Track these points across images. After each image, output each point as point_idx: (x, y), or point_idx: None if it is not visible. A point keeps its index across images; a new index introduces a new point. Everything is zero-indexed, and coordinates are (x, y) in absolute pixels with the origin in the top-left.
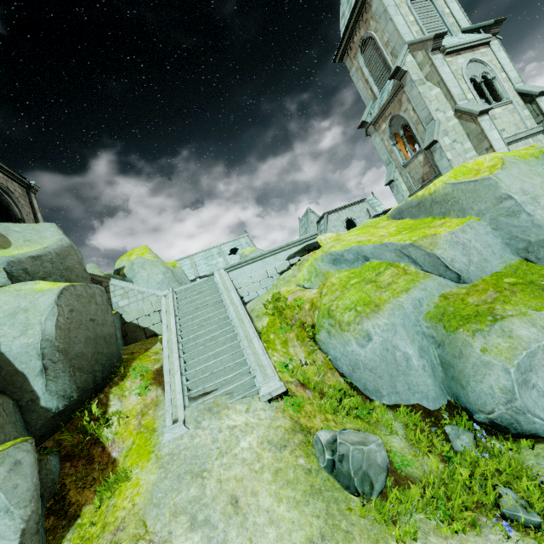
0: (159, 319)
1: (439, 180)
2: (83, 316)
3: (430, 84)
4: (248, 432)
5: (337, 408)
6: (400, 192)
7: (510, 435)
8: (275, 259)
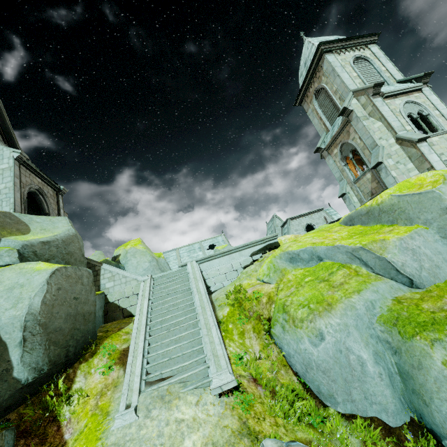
0: (136, 301)
1: (385, 193)
2: (68, 294)
3: (373, 119)
4: (194, 429)
5: (288, 411)
6: (352, 203)
7: None
8: (240, 255)
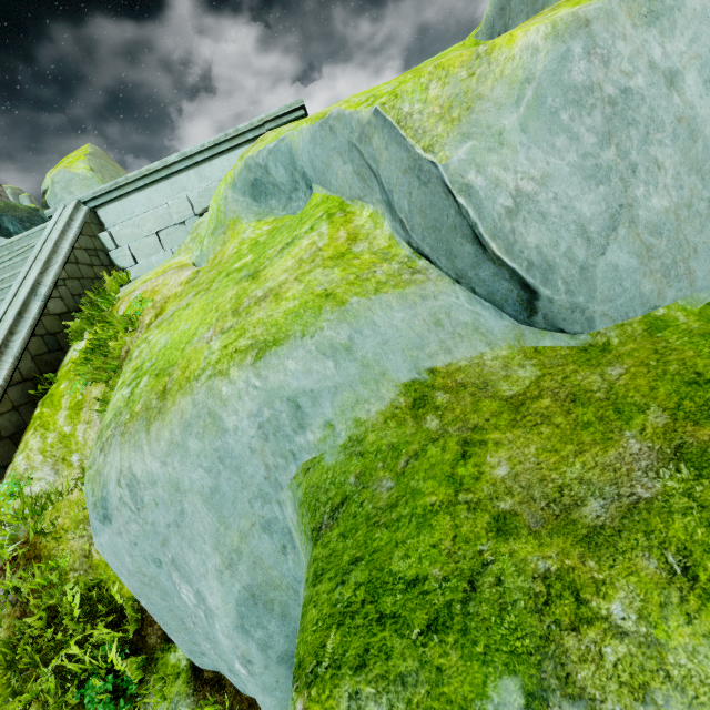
0: None
1: None
2: None
3: None
4: None
5: (3, 688)
6: None
7: None
8: (201, 178)
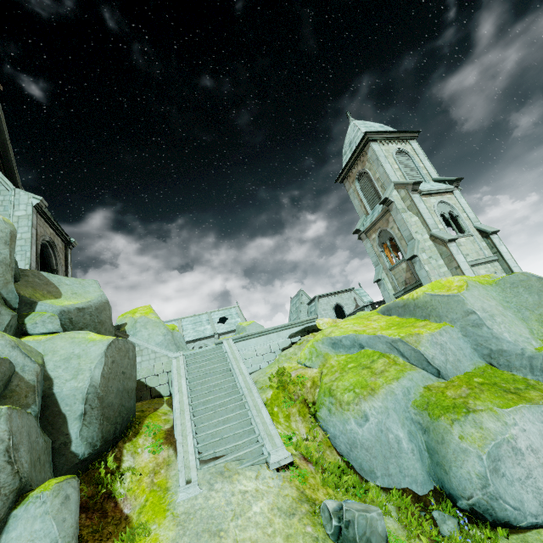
0: (166, 380)
1: (420, 289)
2: (119, 368)
3: (411, 213)
4: (259, 497)
5: (337, 484)
6: (387, 290)
7: (488, 522)
8: (278, 336)
